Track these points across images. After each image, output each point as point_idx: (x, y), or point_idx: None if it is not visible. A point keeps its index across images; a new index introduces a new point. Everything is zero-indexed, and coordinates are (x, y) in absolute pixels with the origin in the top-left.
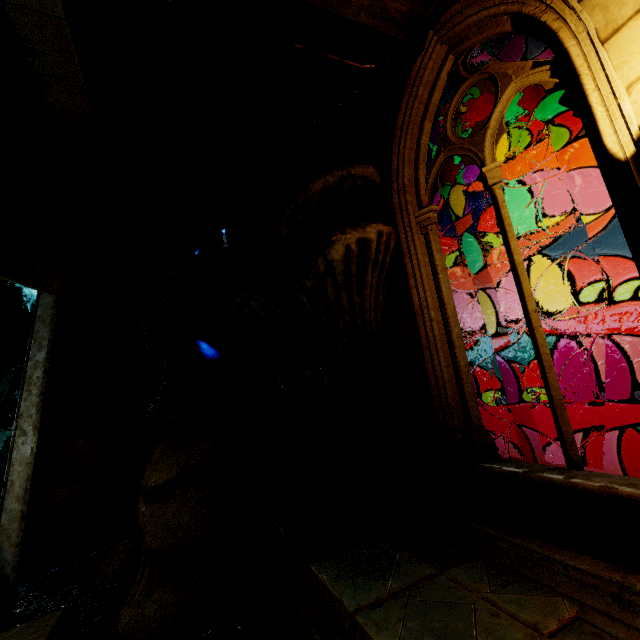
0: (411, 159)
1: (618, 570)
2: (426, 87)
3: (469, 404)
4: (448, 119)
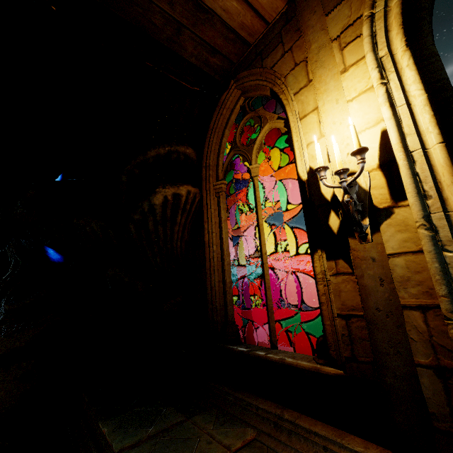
0: (216, 149)
1: (281, 408)
2: (228, 110)
3: (228, 307)
4: (238, 132)
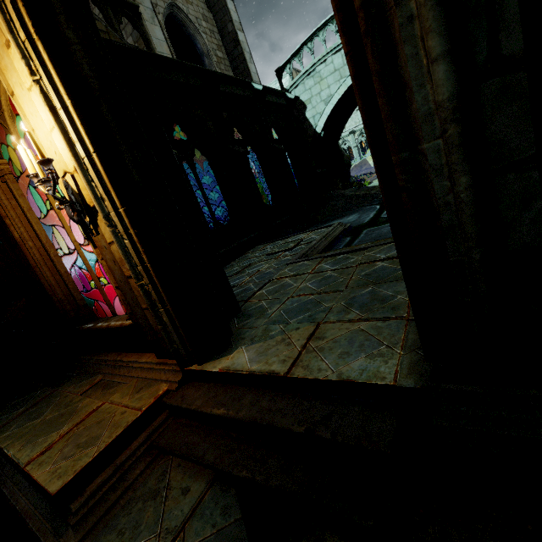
0: None
1: (119, 354)
2: None
3: (74, 294)
4: None
